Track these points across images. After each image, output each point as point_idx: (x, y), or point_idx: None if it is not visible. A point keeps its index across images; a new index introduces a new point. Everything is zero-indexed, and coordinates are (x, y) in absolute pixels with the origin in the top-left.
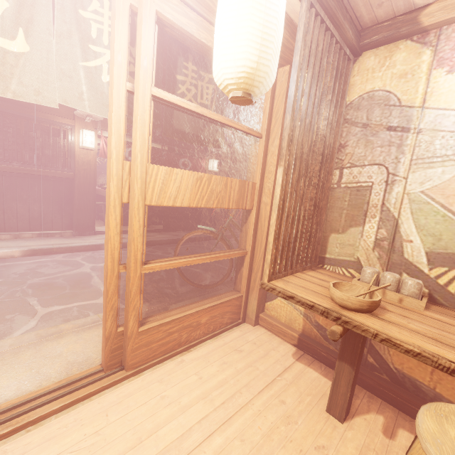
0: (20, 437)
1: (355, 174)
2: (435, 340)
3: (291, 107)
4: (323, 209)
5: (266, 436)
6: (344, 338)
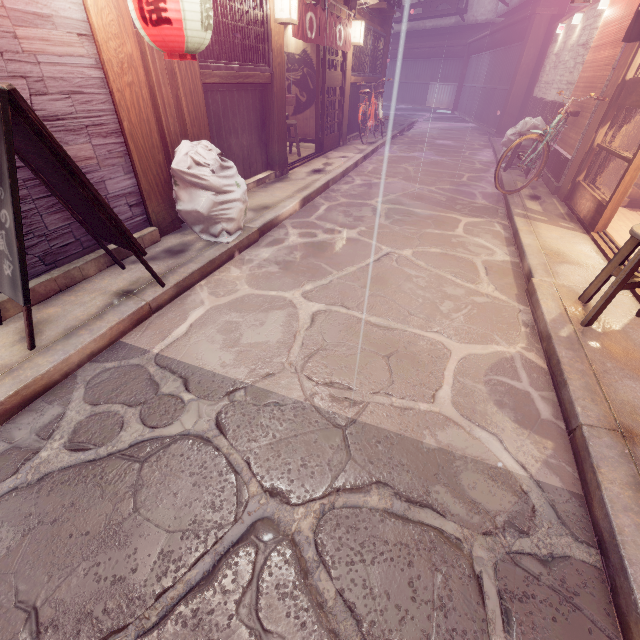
0: None
1: None
2: None
3: None
4: None
5: None
6: None
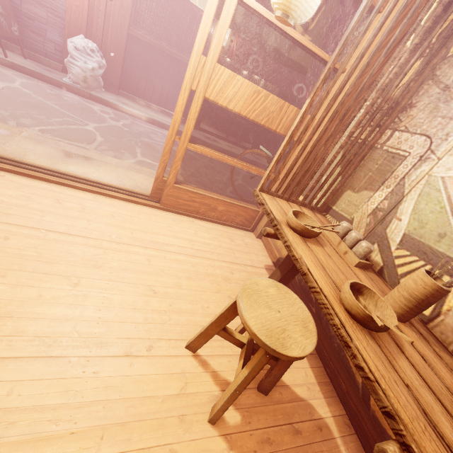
0: (102, 197)
1: (401, 140)
2: (323, 266)
3: (344, 40)
4: (354, 164)
5: (207, 274)
6: (288, 255)
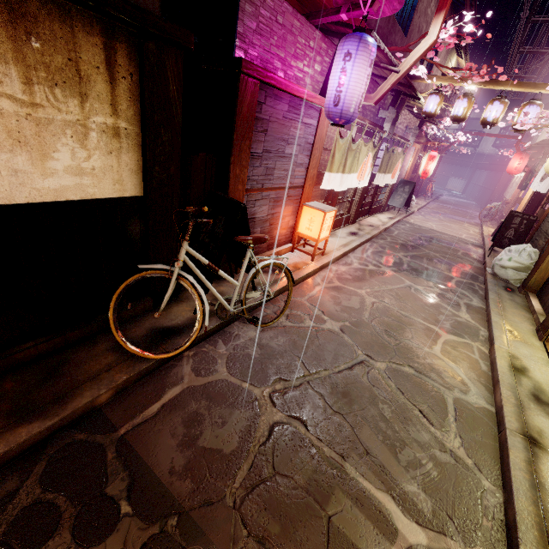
0: None
1: None
2: None
3: None
4: None
5: None
6: None
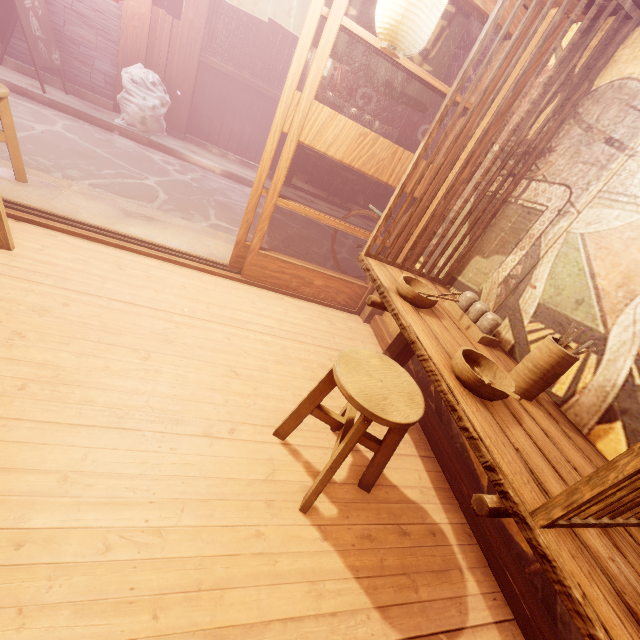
0: (171, 265)
1: (538, 191)
2: (436, 337)
3: (462, 73)
4: (484, 223)
5: (299, 359)
6: (400, 333)
